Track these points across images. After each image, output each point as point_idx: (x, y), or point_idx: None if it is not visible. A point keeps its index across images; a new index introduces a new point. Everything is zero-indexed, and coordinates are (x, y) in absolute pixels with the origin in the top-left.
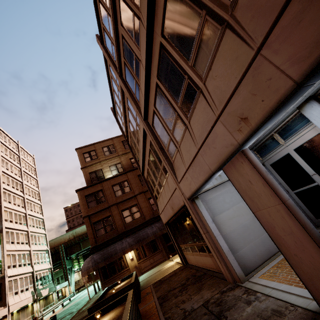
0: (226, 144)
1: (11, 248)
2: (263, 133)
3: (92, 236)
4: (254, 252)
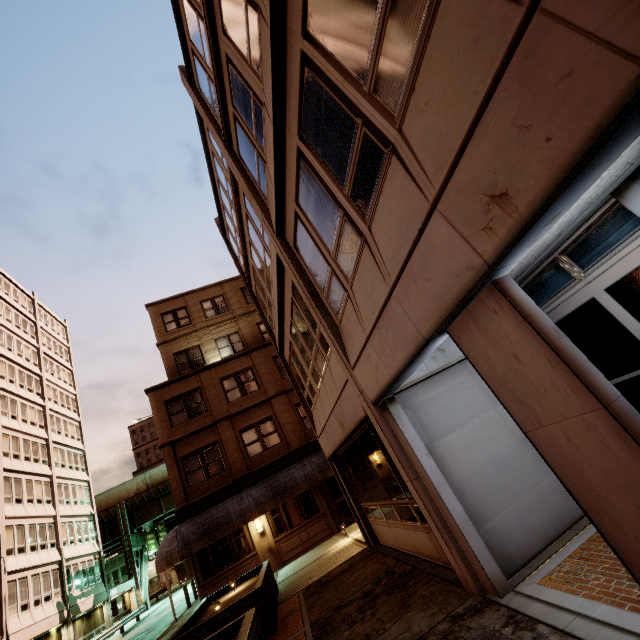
0: (456, 268)
1: (15, 512)
2: (535, 254)
3: (180, 486)
4: (525, 522)
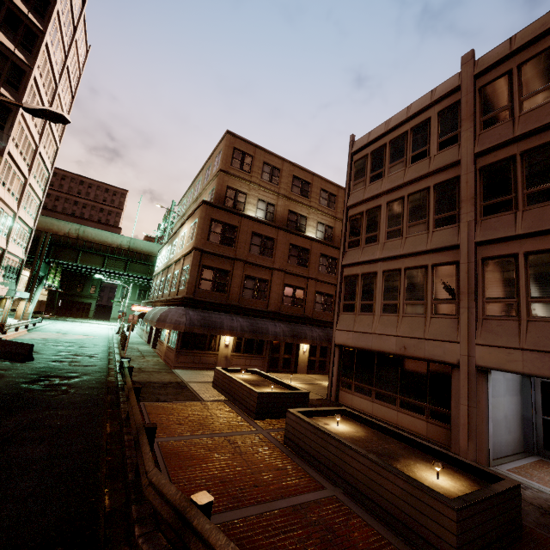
0: None
1: None
2: None
3: (194, 283)
4: (494, 447)
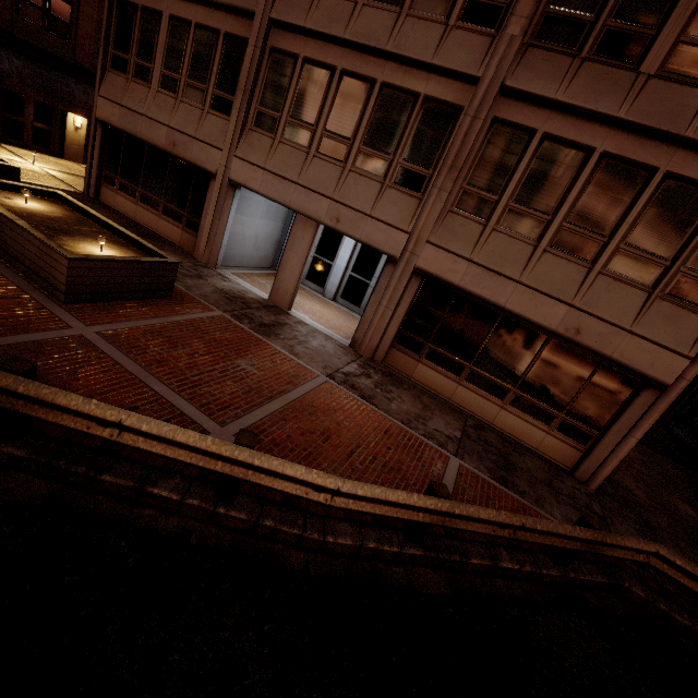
0: (318, 213)
1: None
2: None
3: None
4: (234, 257)
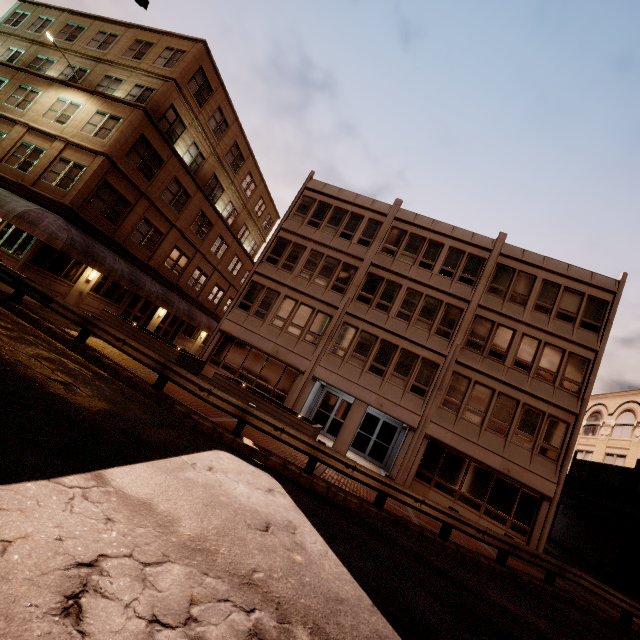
0: (369, 400)
1: None
2: None
3: (86, 195)
4: None
